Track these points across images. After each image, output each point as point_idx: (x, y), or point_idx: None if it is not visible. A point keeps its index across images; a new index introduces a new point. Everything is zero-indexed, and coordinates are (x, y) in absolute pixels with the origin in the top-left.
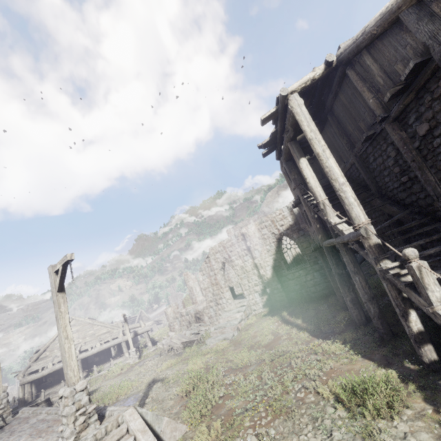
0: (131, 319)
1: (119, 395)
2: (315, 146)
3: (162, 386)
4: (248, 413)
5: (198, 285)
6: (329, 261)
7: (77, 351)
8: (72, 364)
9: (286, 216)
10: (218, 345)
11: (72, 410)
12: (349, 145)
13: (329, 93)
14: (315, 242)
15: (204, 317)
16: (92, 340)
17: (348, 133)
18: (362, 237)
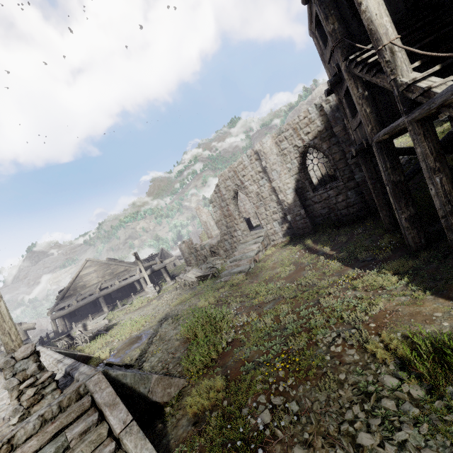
0: (154, 256)
1: (132, 330)
2: None
3: (172, 324)
4: (261, 370)
5: (212, 219)
6: (379, 165)
7: (97, 289)
8: (4, 327)
9: (314, 118)
10: (232, 279)
11: (11, 384)
12: None
13: None
14: (358, 143)
15: (219, 251)
16: (111, 278)
17: None
18: None
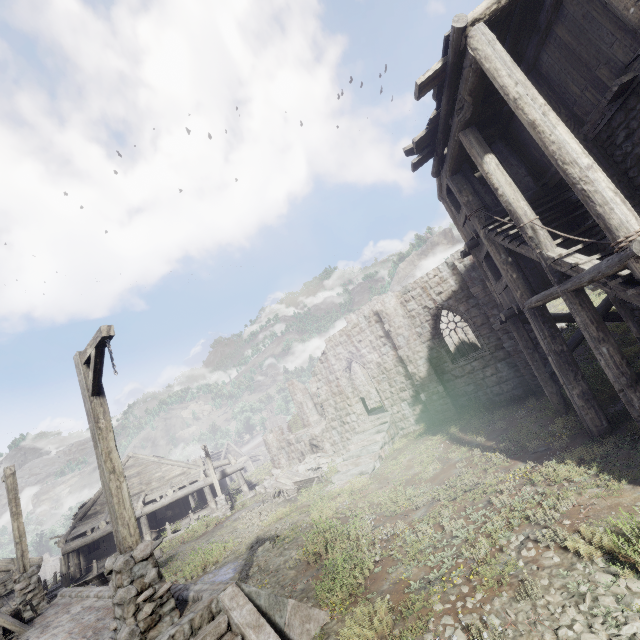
0: (215, 455)
1: (207, 564)
2: (527, 109)
3: (272, 549)
4: (435, 588)
5: (311, 399)
6: (536, 333)
7: (140, 502)
8: (124, 516)
9: (446, 277)
10: (352, 483)
11: (129, 593)
12: (571, 123)
13: (531, 33)
14: (505, 307)
15: (324, 444)
16: (161, 485)
17: (570, 100)
18: (636, 260)
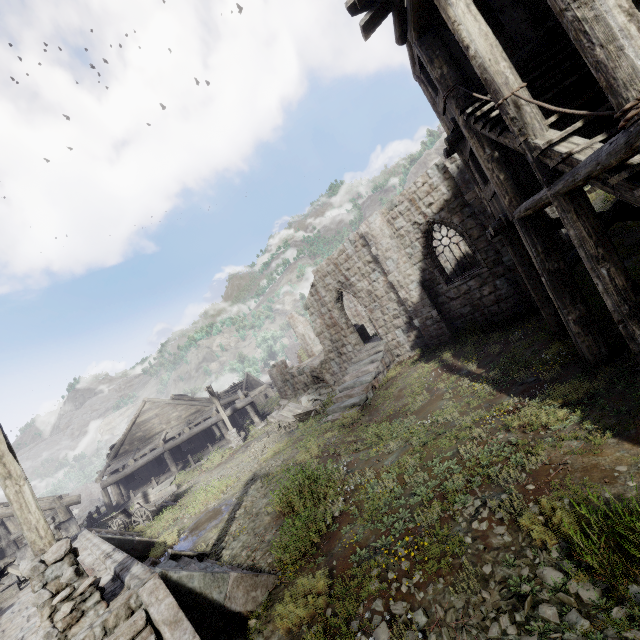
0: (237, 386)
1: (209, 500)
2: None
3: (261, 488)
4: (378, 560)
5: (312, 330)
6: (528, 249)
7: (161, 441)
8: (30, 520)
9: (437, 184)
10: (343, 416)
11: (41, 598)
12: None
13: None
14: (497, 218)
15: (324, 375)
16: (179, 423)
17: None
18: None
